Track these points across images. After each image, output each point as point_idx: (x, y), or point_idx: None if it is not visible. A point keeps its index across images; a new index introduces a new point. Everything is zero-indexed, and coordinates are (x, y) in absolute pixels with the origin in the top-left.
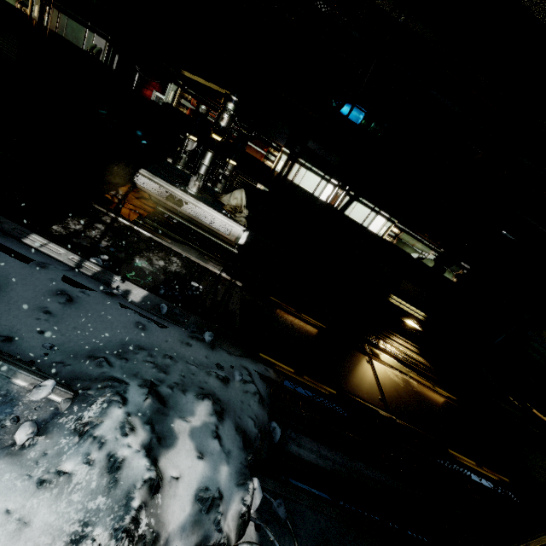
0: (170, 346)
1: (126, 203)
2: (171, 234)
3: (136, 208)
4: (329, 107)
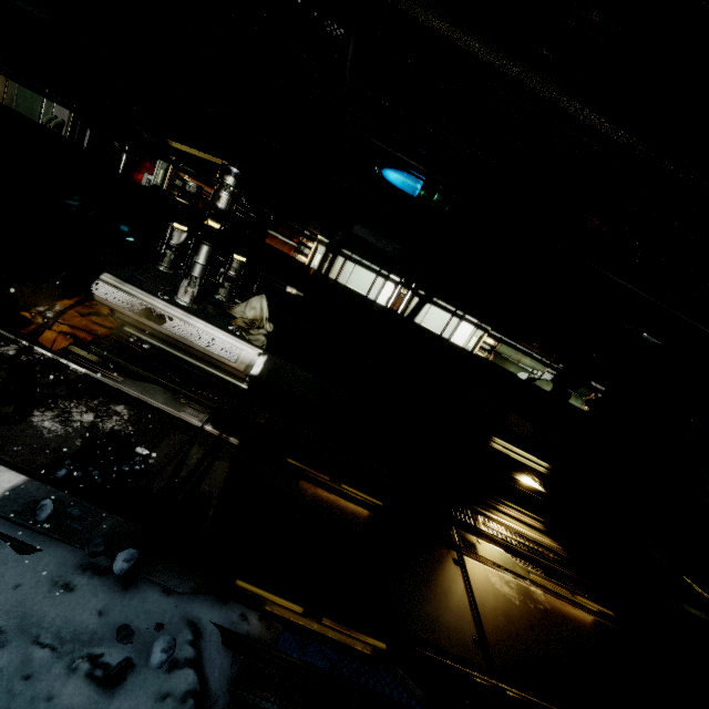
0: (18, 599)
1: (57, 323)
2: (130, 366)
3: (73, 330)
4: (379, 180)
